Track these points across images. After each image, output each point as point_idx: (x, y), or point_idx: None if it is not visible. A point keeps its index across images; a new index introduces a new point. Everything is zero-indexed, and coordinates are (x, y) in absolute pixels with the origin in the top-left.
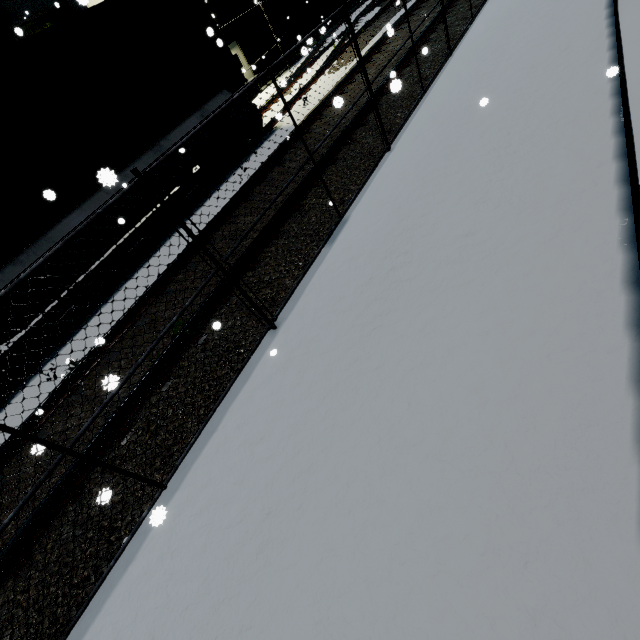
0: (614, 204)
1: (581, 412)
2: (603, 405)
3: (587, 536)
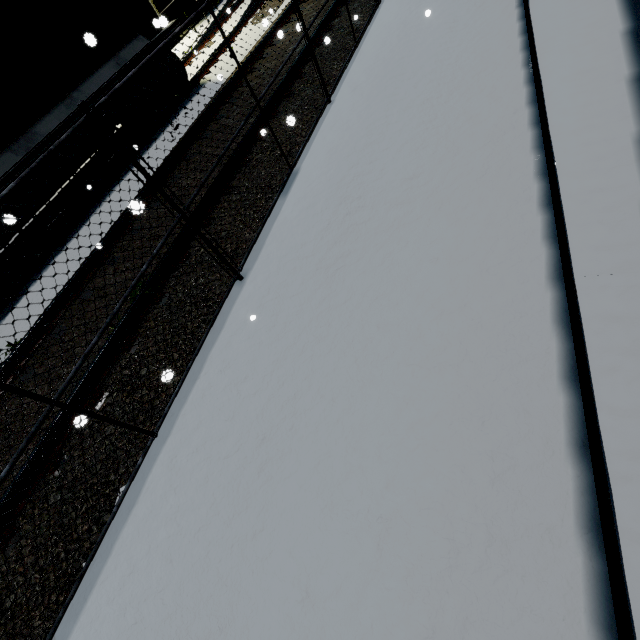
0: (529, 143)
1: (515, 308)
2: (530, 300)
3: (524, 393)
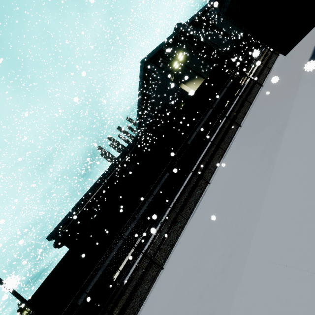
0: None
1: None
2: None
3: None
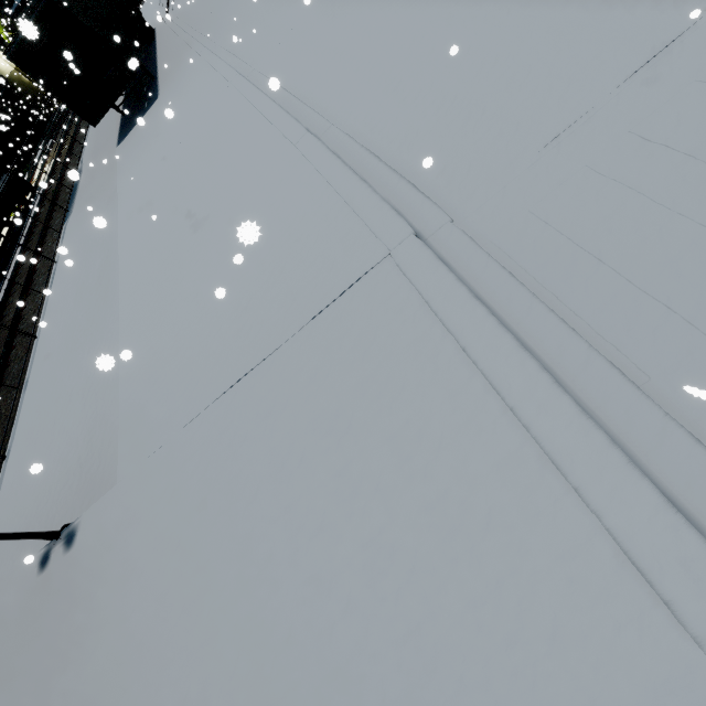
0: None
1: None
2: None
3: None
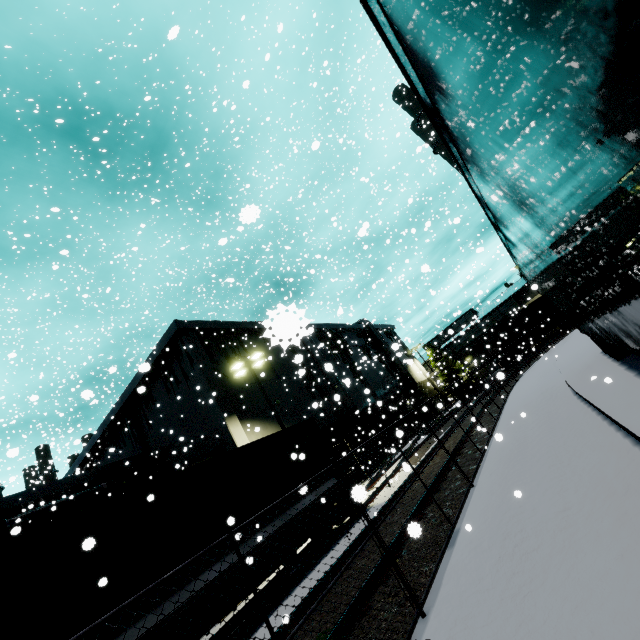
0: None
1: None
2: None
3: None
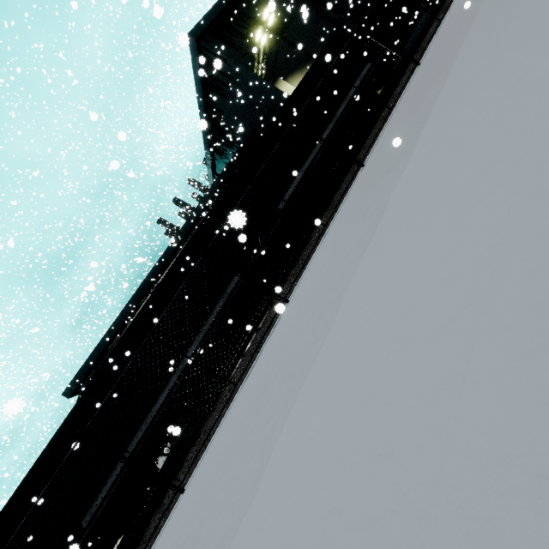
0: None
1: None
2: None
3: None
